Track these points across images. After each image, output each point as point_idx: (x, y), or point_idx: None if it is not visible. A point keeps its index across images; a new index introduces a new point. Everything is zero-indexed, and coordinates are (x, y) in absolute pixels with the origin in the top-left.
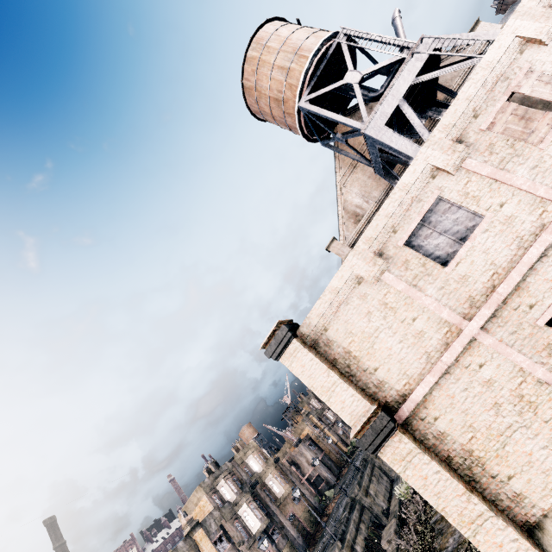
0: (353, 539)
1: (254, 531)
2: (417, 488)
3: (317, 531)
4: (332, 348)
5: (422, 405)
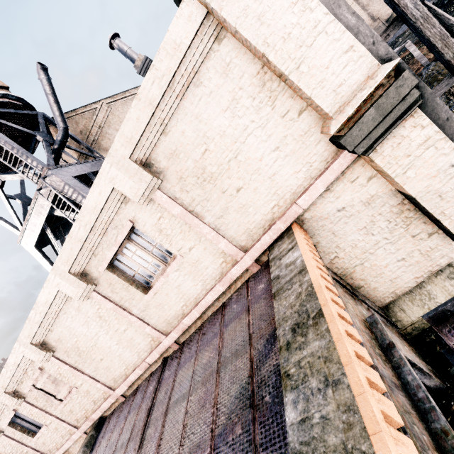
0: None
1: None
2: None
3: None
4: None
5: None
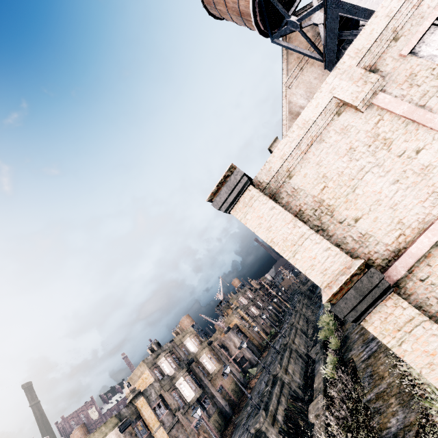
0: (275, 409)
1: (188, 400)
2: (419, 367)
3: (242, 401)
4: (297, 198)
5: (423, 262)
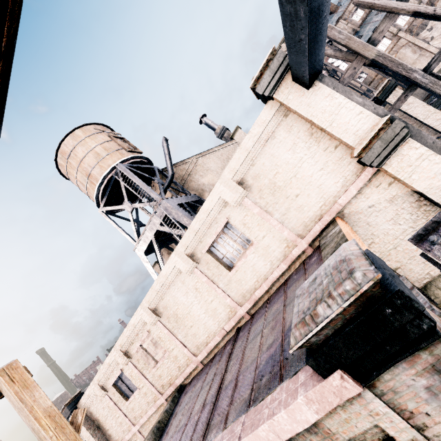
0: None
1: None
2: None
3: None
4: (92, 415)
5: None
